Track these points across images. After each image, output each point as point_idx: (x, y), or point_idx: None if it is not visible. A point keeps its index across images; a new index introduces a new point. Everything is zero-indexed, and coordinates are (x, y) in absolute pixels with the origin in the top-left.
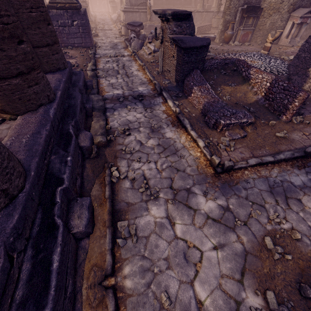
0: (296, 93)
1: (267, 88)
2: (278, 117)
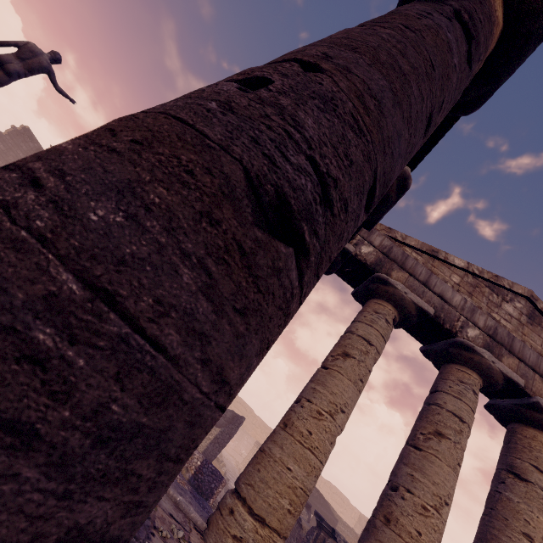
0: (221, 478)
1: (198, 467)
2: (207, 502)
